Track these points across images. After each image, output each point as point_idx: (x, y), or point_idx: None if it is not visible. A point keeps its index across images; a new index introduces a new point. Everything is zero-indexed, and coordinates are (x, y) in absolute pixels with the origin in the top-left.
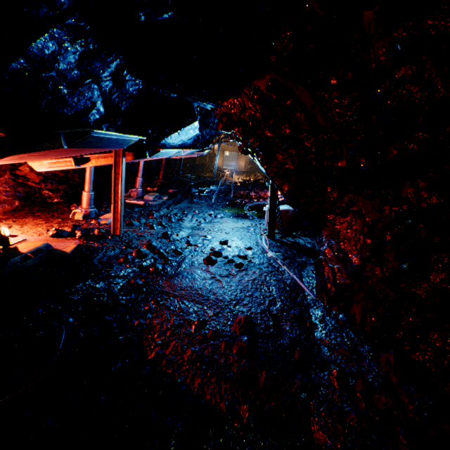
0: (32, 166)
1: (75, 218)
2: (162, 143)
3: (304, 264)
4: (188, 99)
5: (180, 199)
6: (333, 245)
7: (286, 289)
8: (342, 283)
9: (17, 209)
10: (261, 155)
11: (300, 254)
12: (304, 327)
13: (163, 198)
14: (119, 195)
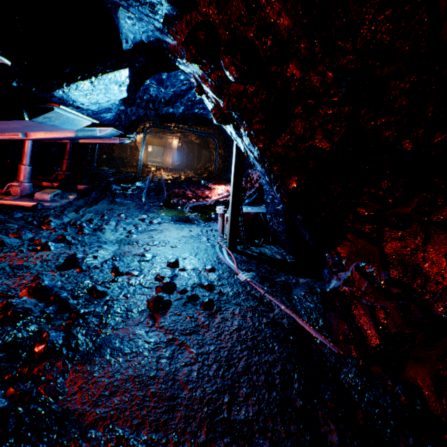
0: None
1: None
2: (59, 95)
3: (288, 285)
4: None
5: (96, 198)
6: (374, 272)
7: (290, 339)
8: (396, 333)
9: None
10: (259, 122)
11: (276, 271)
12: (358, 426)
13: (69, 197)
14: None
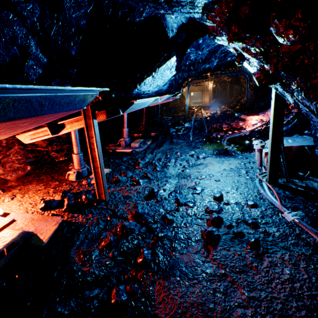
0: (20, 139)
1: (69, 179)
2: (135, 92)
3: None
4: (162, 2)
5: (161, 141)
6: None
7: None
8: None
9: (29, 173)
10: None
11: None
12: None
13: (147, 143)
14: (97, 160)
